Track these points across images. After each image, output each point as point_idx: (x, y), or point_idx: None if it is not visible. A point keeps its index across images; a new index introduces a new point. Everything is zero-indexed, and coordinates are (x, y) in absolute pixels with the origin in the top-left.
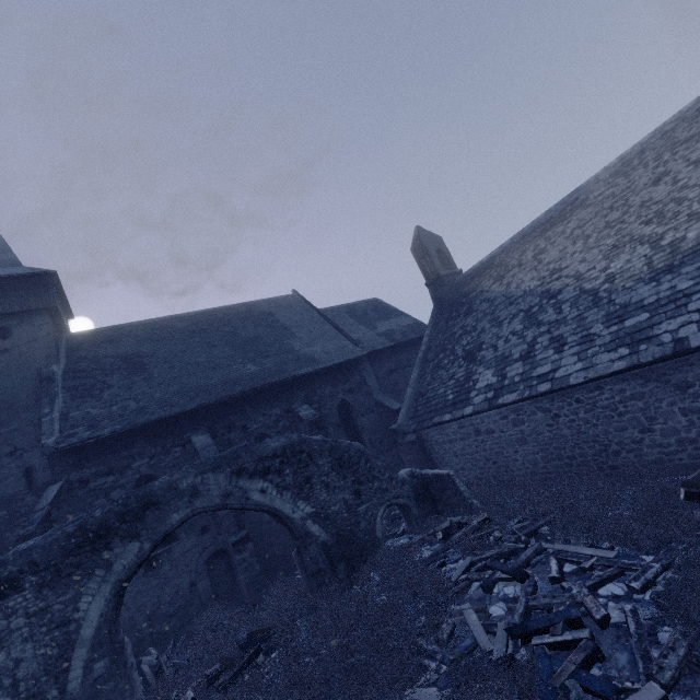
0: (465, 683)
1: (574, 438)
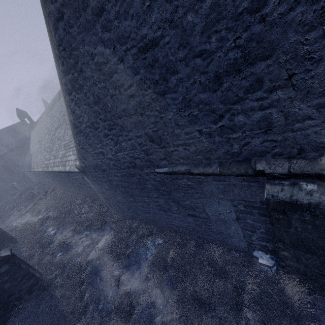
0: None
1: (32, 177)
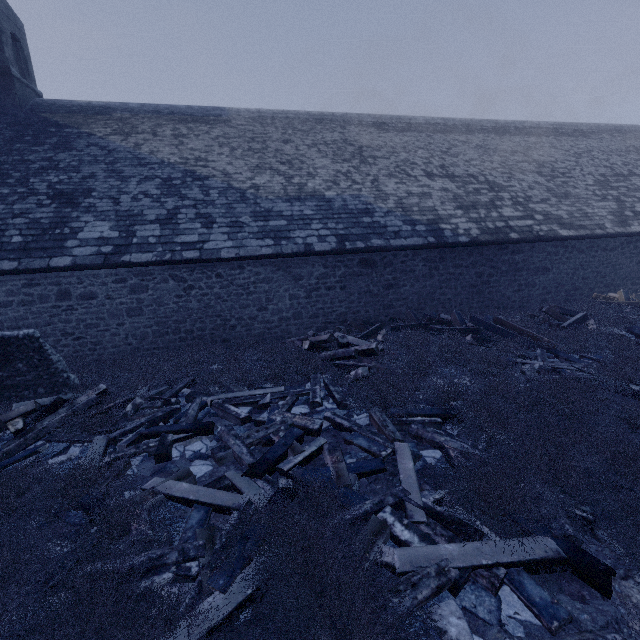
0: (255, 552)
1: (201, 311)
